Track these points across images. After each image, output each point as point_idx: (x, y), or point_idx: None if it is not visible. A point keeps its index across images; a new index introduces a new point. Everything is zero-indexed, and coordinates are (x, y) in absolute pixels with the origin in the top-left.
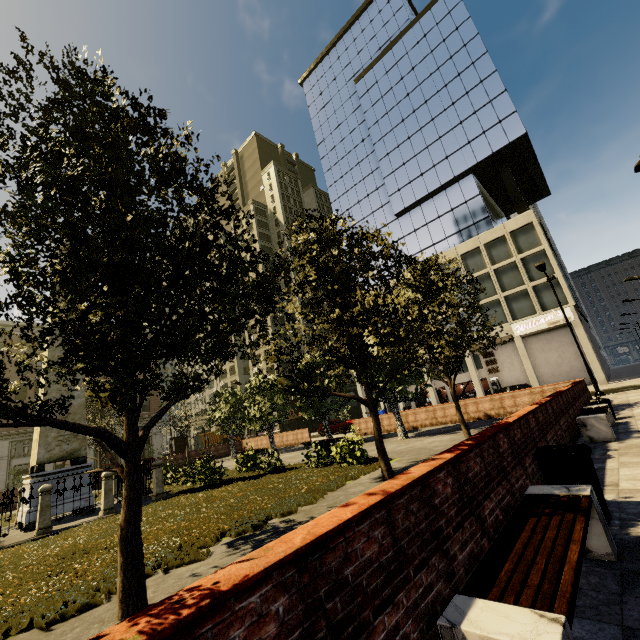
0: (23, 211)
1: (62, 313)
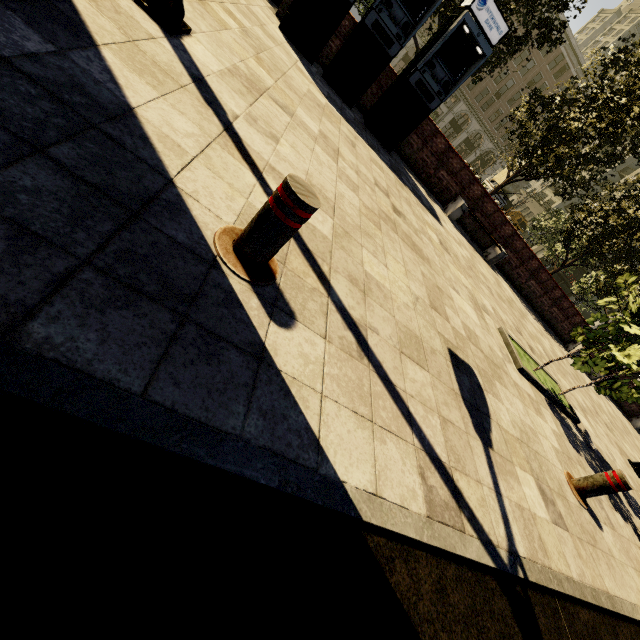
0: (632, 219)
1: (599, 218)
